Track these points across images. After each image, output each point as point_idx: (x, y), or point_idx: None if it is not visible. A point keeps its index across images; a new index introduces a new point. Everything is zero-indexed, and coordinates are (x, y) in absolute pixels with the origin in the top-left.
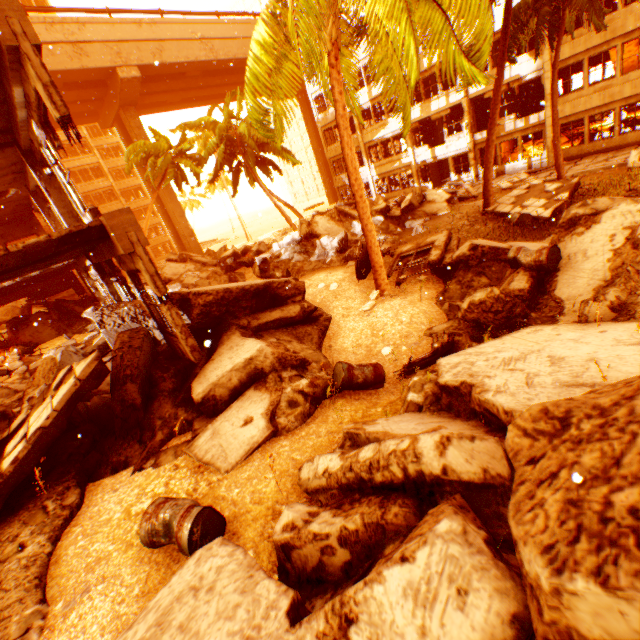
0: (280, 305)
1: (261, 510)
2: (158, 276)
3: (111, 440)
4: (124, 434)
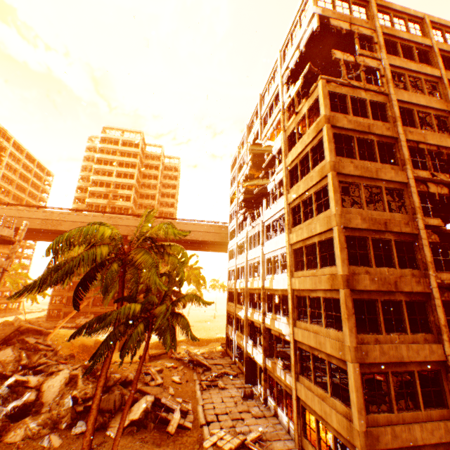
0: None
1: None
2: None
3: None
4: None
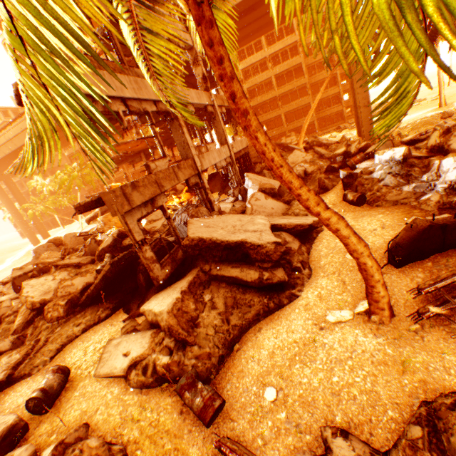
0: (248, 263)
1: (57, 421)
2: (130, 232)
3: (138, 292)
4: (141, 294)
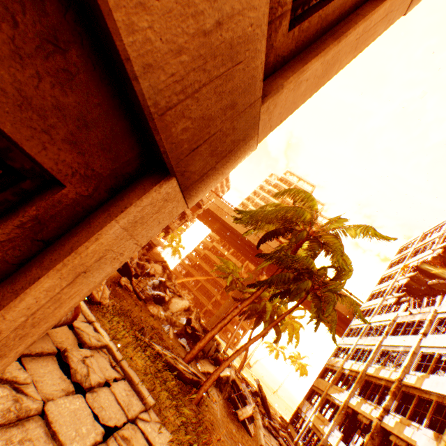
0: None
1: None
2: None
3: None
4: None
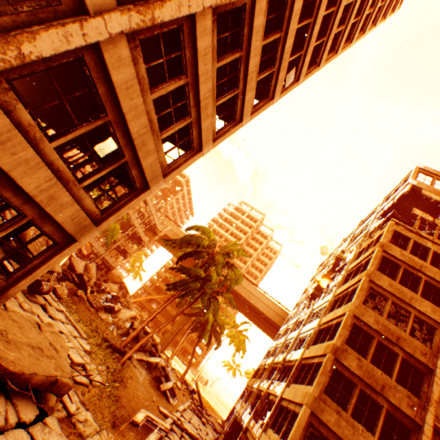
0: None
1: None
2: None
3: None
4: None
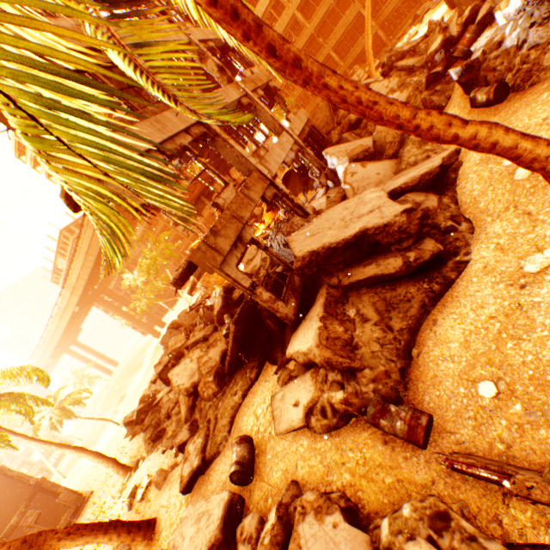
0: (381, 252)
1: (265, 486)
2: (236, 282)
3: (274, 339)
4: (278, 340)
